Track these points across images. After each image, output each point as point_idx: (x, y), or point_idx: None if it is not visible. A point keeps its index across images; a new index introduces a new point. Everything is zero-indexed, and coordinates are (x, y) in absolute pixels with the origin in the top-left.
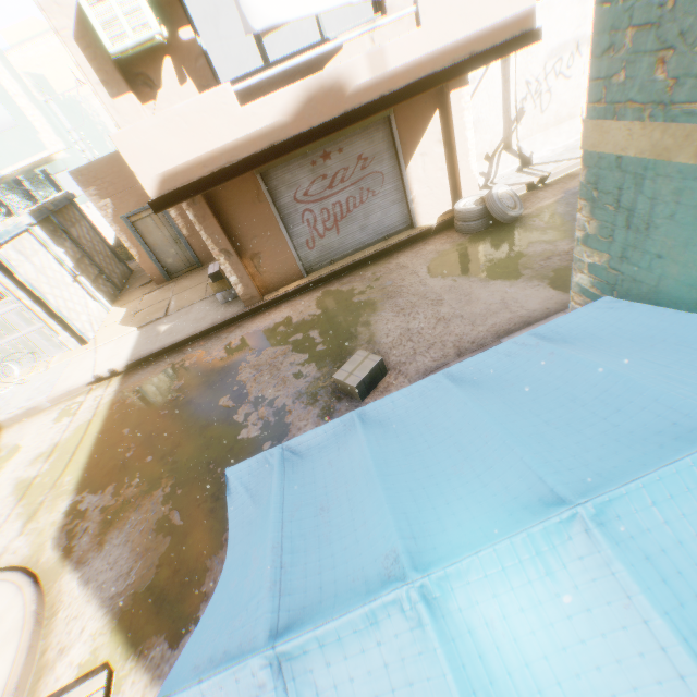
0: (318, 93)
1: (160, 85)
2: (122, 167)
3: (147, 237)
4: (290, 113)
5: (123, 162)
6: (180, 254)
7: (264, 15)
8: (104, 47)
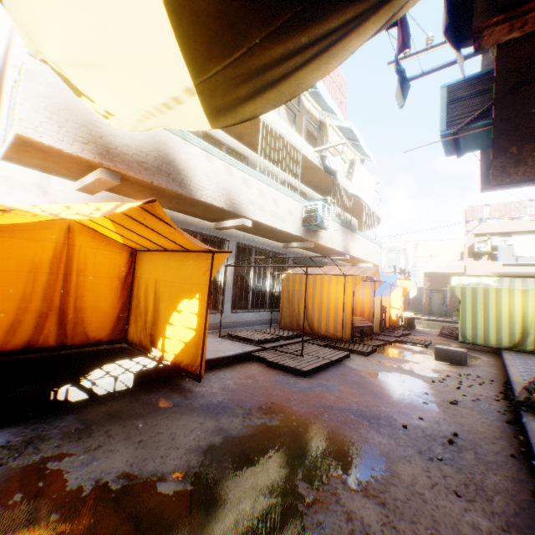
0: (526, 270)
1: (480, 259)
2: (440, 276)
3: (431, 298)
4: (514, 271)
5: (442, 275)
6: (439, 308)
7: (518, 254)
8: (472, 250)
